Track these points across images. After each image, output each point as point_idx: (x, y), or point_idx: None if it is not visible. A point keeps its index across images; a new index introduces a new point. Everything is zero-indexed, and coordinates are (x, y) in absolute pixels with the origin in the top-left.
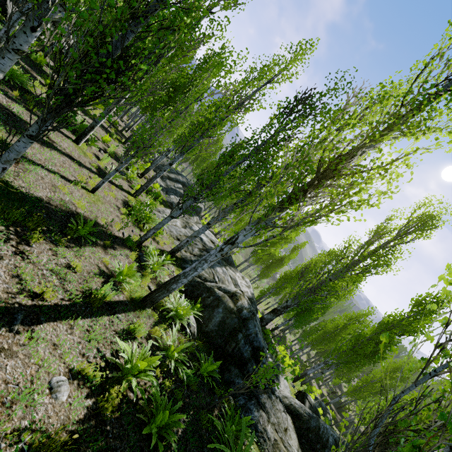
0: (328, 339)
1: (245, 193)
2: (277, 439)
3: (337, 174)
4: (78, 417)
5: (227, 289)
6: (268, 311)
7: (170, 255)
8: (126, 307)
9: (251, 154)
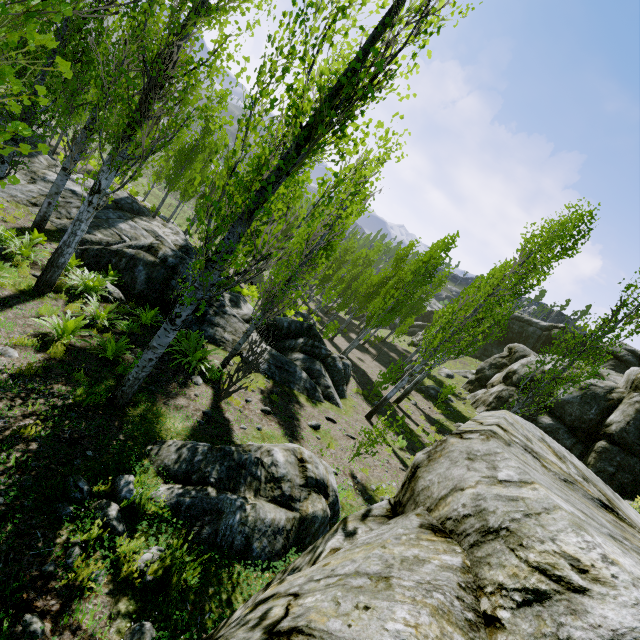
0: None
1: (92, 104)
2: (235, 338)
3: (163, 82)
4: (38, 361)
5: (141, 245)
6: None
7: (36, 231)
8: (20, 300)
9: (57, 49)
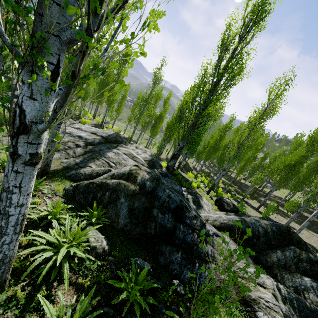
0: (214, 150)
1: None
2: None
3: None
4: None
5: (121, 173)
6: (170, 154)
7: None
8: None
9: None
